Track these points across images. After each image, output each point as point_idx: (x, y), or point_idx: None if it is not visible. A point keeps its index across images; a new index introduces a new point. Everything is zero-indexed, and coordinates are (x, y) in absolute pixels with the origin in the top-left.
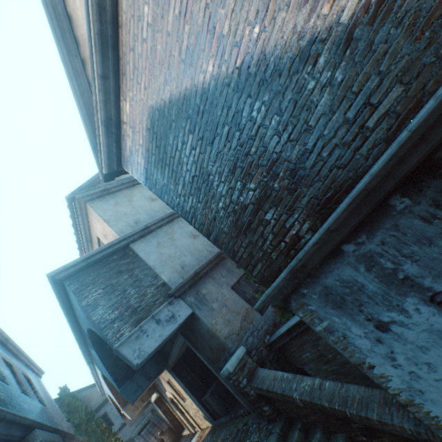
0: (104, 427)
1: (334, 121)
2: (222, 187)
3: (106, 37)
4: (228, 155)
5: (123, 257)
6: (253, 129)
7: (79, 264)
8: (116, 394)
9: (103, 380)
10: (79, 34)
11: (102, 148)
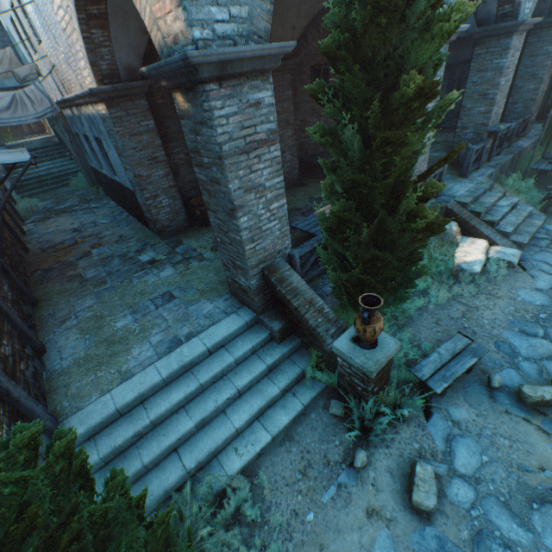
0: None
1: None
2: None
3: None
4: None
5: None
6: None
7: None
8: None
9: None
10: None
11: None
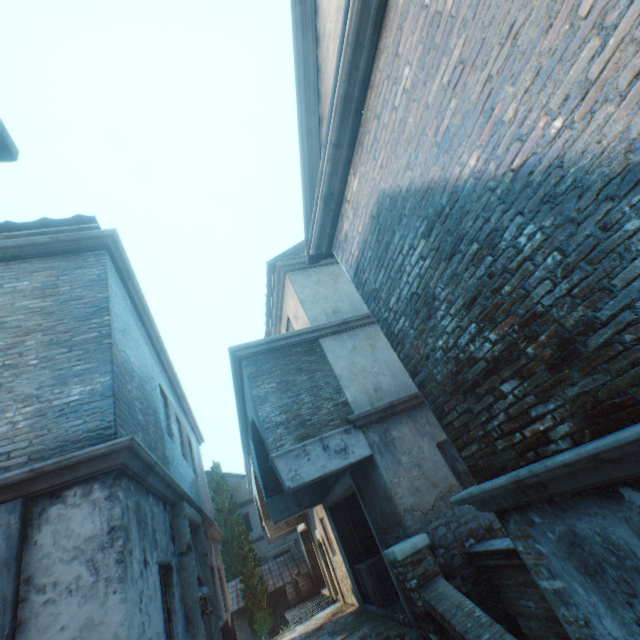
0: (242, 529)
1: None
2: (447, 321)
3: (351, 100)
4: (468, 282)
5: (308, 352)
6: (513, 260)
7: (260, 345)
8: (262, 500)
9: (254, 479)
10: (323, 89)
11: (315, 225)
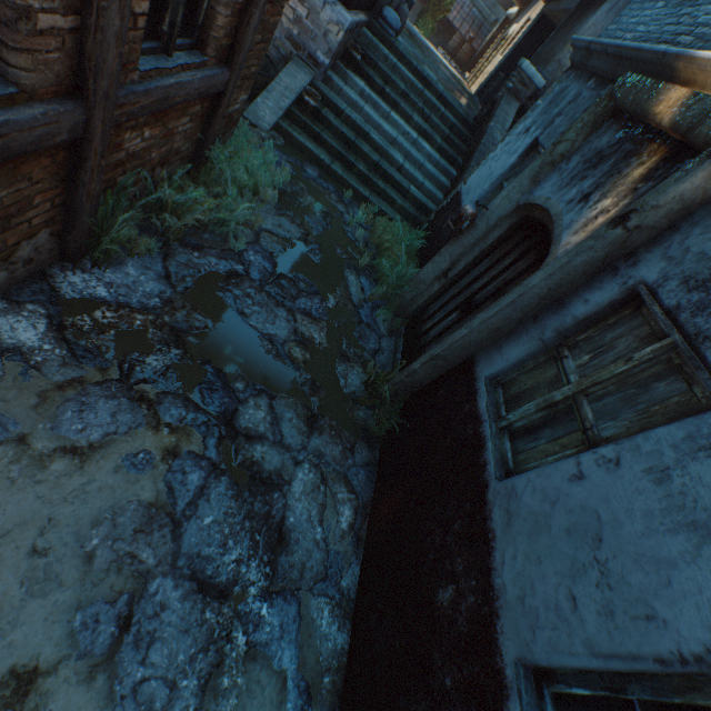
0: None
1: (705, 10)
2: None
3: None
4: None
5: None
6: None
7: None
8: None
9: None
10: None
11: None
